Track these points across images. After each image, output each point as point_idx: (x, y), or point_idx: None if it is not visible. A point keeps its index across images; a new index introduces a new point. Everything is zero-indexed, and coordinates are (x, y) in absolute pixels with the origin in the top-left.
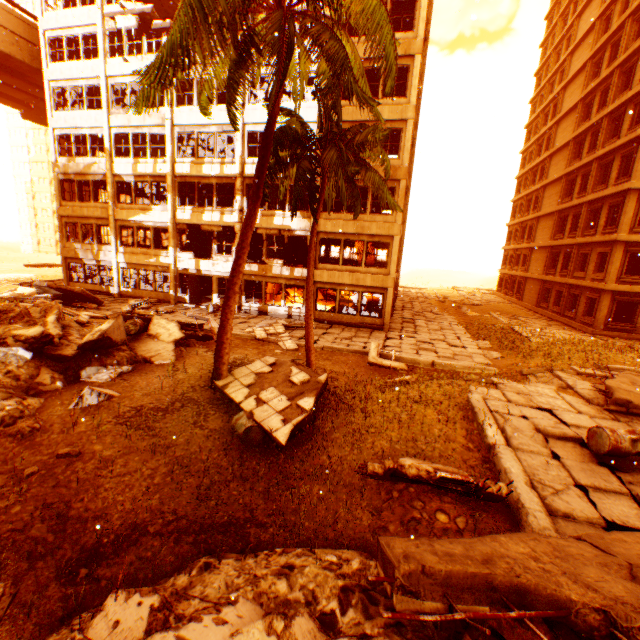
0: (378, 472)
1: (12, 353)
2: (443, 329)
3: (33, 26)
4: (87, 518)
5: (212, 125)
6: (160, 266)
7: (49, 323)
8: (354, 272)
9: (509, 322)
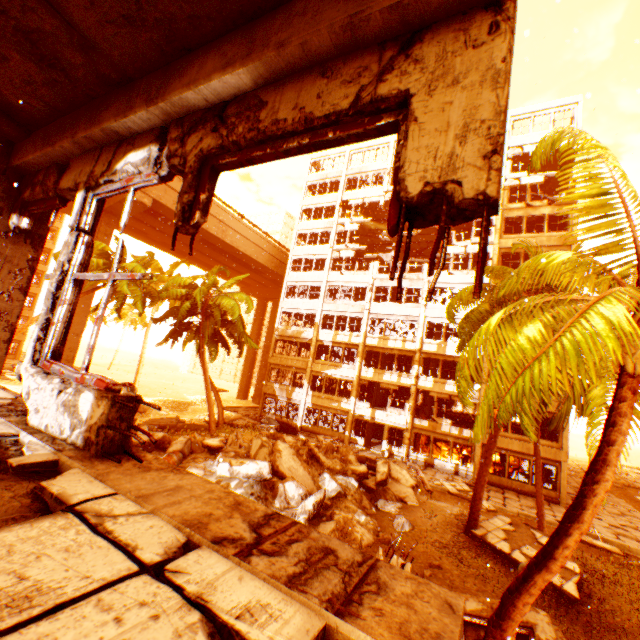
0: None
1: (348, 481)
2: (624, 514)
3: (281, 250)
4: None
5: (399, 315)
6: (339, 409)
7: (352, 461)
8: (523, 440)
9: None
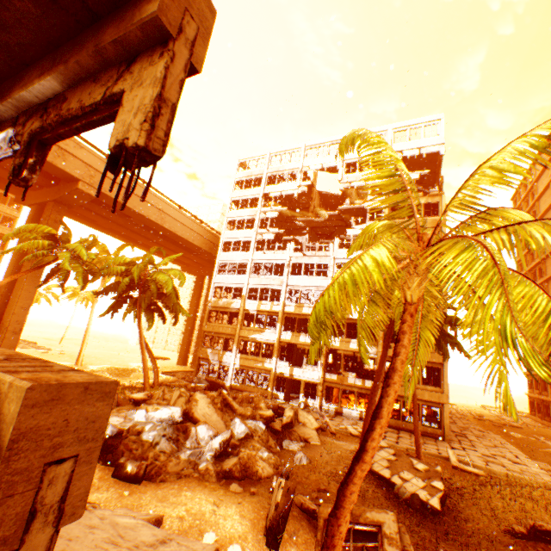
0: (522, 531)
1: (257, 424)
2: (496, 446)
3: (214, 234)
4: None
5: (311, 286)
6: (263, 369)
7: (263, 407)
8: None
9: None
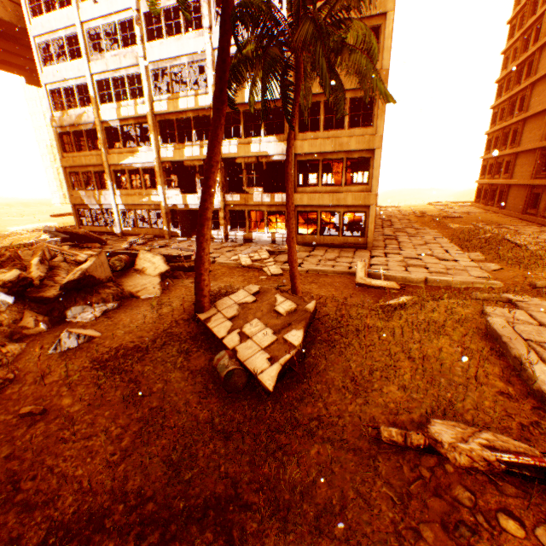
0: (397, 441)
1: None
2: (428, 243)
3: None
4: (36, 503)
5: (182, 56)
6: (152, 204)
7: (33, 265)
8: (334, 192)
9: (498, 231)
